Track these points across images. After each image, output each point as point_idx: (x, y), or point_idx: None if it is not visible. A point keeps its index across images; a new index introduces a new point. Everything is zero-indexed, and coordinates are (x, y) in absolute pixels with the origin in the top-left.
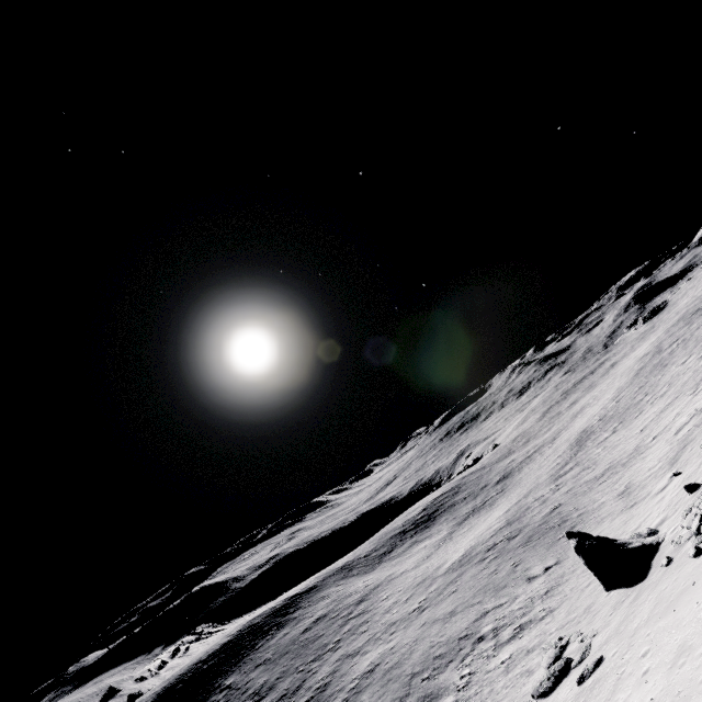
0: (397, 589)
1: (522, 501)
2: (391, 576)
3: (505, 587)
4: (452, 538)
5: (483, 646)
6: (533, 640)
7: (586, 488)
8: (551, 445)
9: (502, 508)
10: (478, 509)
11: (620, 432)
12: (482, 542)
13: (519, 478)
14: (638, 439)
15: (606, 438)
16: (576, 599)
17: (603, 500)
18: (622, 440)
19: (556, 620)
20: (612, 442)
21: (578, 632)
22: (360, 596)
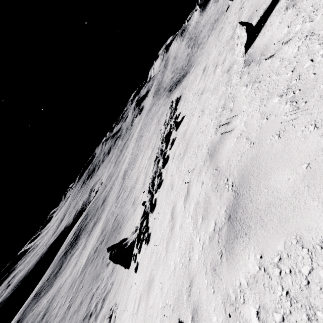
0: (61, 296)
1: (107, 215)
2: (59, 287)
3: (100, 274)
4: (86, 246)
5: (91, 320)
6: (106, 307)
7: (124, 203)
8: (117, 180)
9: (102, 220)
10: (96, 223)
11: (133, 170)
12: (93, 248)
13: (108, 200)
14: (137, 173)
15: (130, 173)
16: (119, 274)
17: (129, 208)
18: (134, 174)
19: (113, 290)
20: (131, 176)
21: (116, 302)
22: (44, 311)
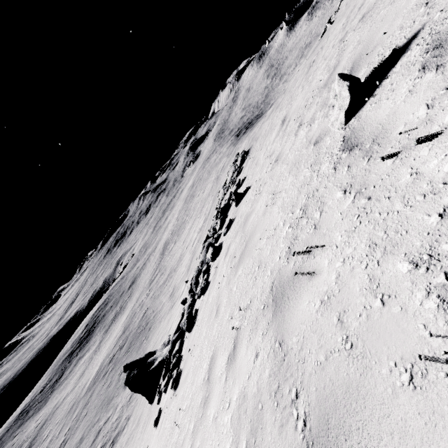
0: (56, 422)
1: (134, 307)
2: (56, 406)
3: (113, 398)
4: (100, 347)
5: None
6: None
7: (159, 292)
8: (153, 254)
9: (127, 313)
10: (118, 314)
11: (177, 244)
12: (109, 354)
13: (139, 283)
14: (182, 249)
15: (172, 248)
16: (139, 406)
17: (164, 302)
18: (177, 250)
19: (128, 431)
20: (173, 252)
21: None
22: (29, 442)
